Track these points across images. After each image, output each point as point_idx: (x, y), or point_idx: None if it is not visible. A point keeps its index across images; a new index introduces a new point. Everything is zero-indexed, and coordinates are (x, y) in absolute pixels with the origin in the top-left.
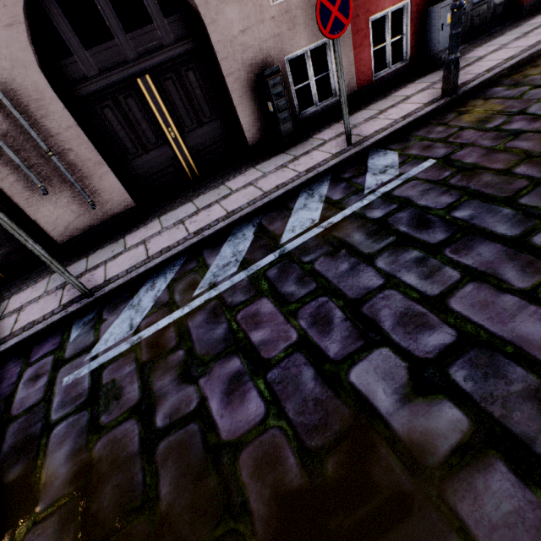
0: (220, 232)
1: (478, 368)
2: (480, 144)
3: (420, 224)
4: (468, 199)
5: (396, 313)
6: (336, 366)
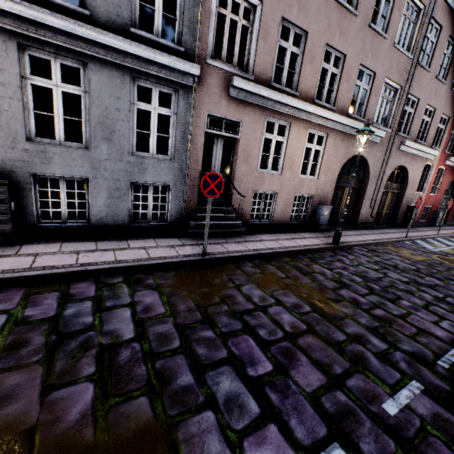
0: (424, 238)
1: None
2: None
3: None
4: None
5: None
6: None
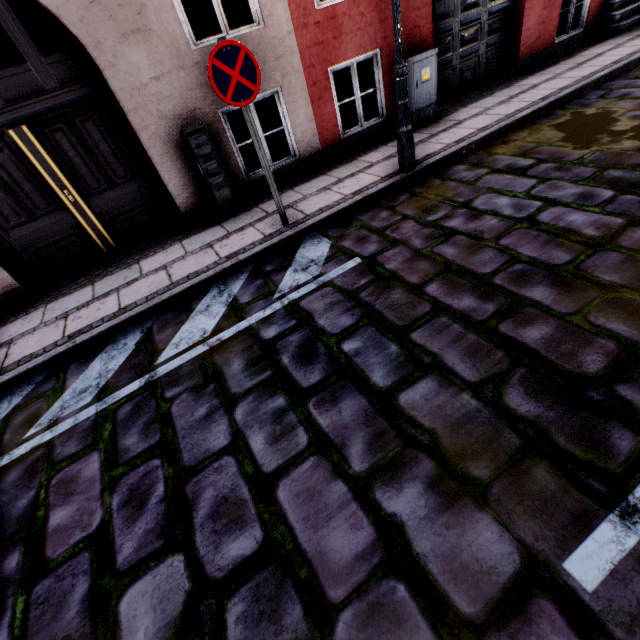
0: (100, 338)
1: (260, 601)
2: (411, 243)
3: (305, 355)
4: (366, 325)
5: (218, 496)
6: (116, 581)
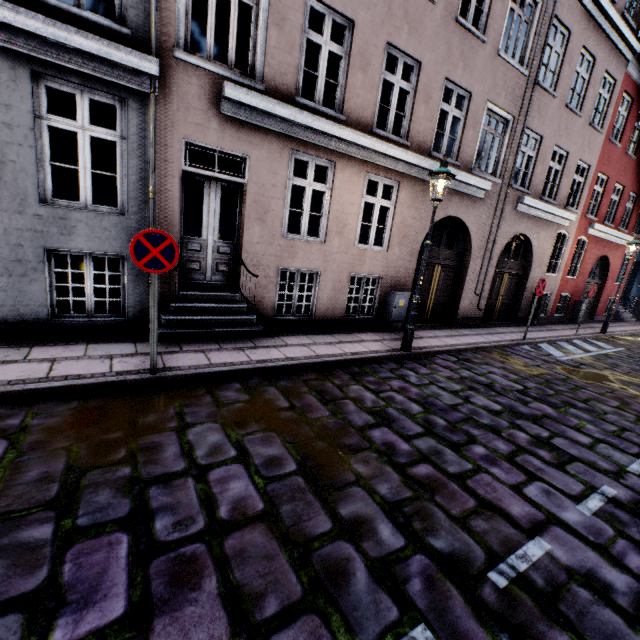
0: (553, 341)
1: None
2: (636, 349)
3: None
4: None
5: None
6: None
